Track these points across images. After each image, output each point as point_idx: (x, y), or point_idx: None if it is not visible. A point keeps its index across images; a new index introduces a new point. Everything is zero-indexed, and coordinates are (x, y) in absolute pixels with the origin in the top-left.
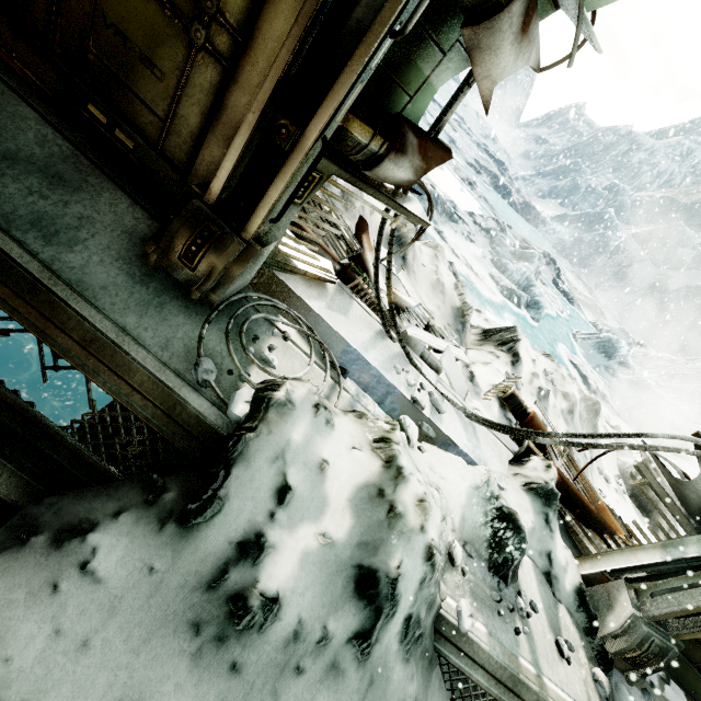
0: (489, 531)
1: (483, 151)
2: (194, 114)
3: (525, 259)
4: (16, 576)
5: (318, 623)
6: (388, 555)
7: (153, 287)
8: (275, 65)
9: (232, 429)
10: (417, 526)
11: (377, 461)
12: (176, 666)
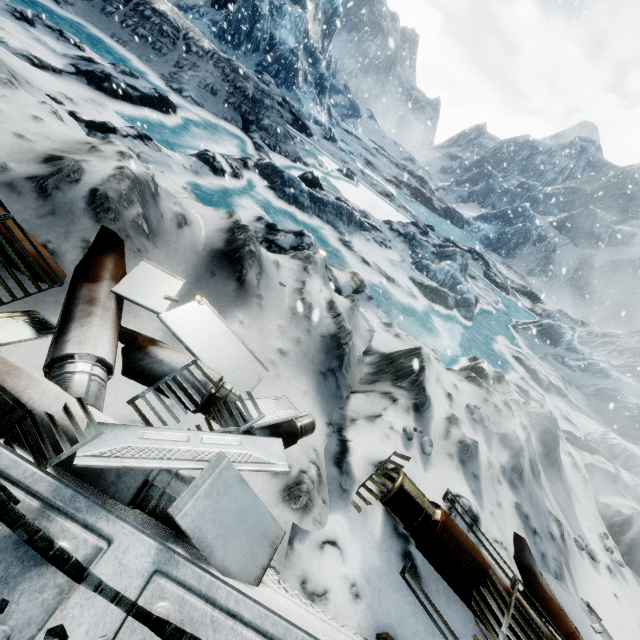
0: None
1: (402, 170)
2: None
3: (447, 257)
4: None
5: None
6: None
7: None
8: None
9: None
10: None
11: None
12: None
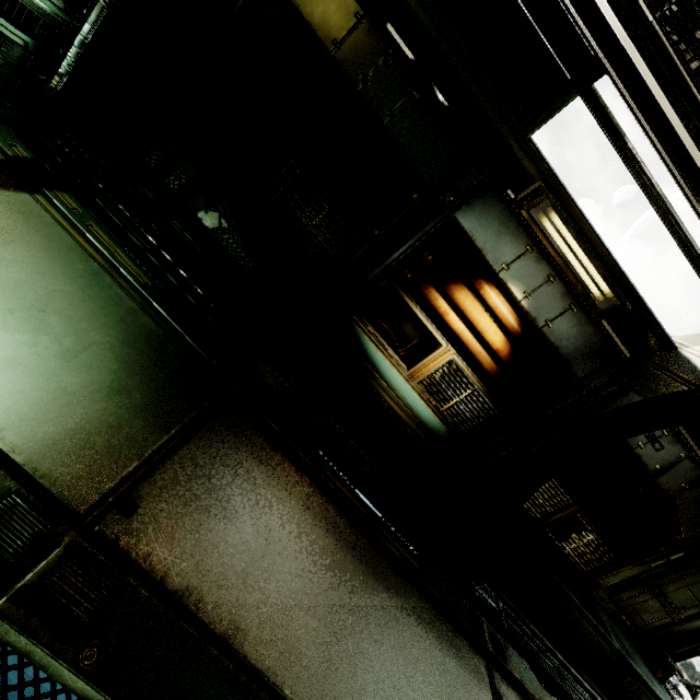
0: None
1: None
2: (657, 624)
3: None
4: None
5: None
6: None
7: (659, 684)
8: None
9: None
10: None
11: None
12: None
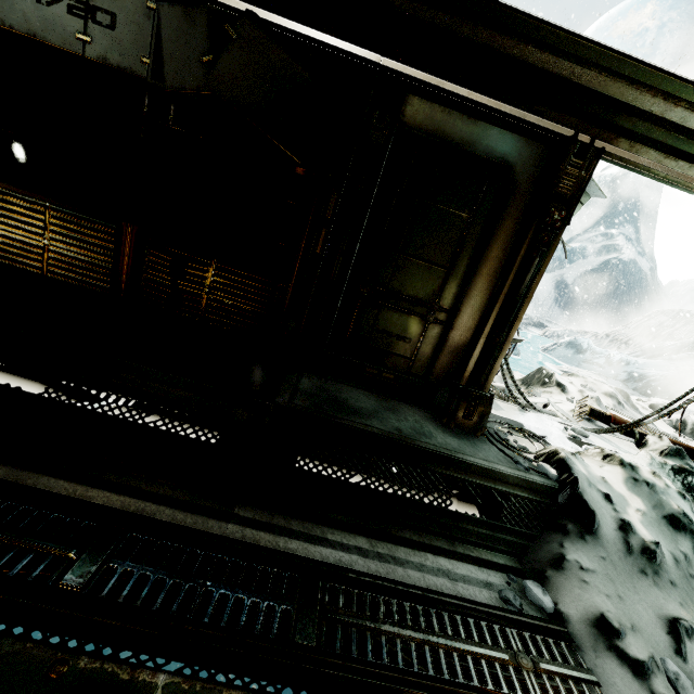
0: (679, 484)
1: None
2: (428, 349)
3: None
4: (565, 587)
5: (677, 551)
6: (669, 505)
7: (463, 438)
8: (491, 318)
9: (557, 484)
10: (664, 486)
11: (616, 467)
12: (654, 592)
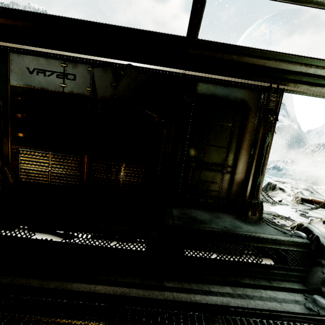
0: None
1: None
2: (226, 185)
3: None
4: None
5: None
6: None
7: (254, 225)
8: (253, 166)
9: (308, 240)
10: None
11: None
12: None
